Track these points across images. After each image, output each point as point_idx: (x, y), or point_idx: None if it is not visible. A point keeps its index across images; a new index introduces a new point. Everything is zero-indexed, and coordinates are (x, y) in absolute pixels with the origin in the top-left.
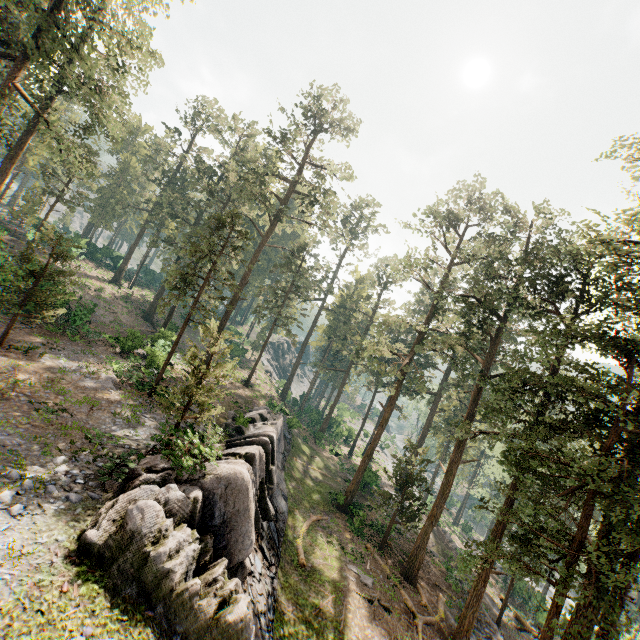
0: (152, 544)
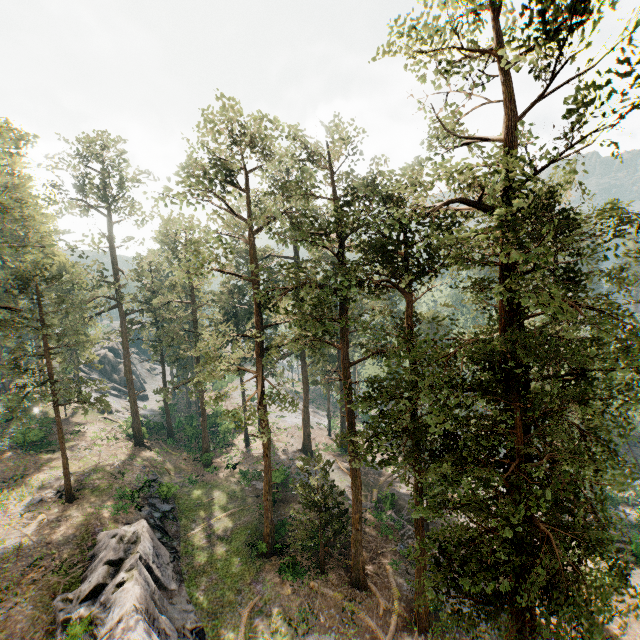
0: None
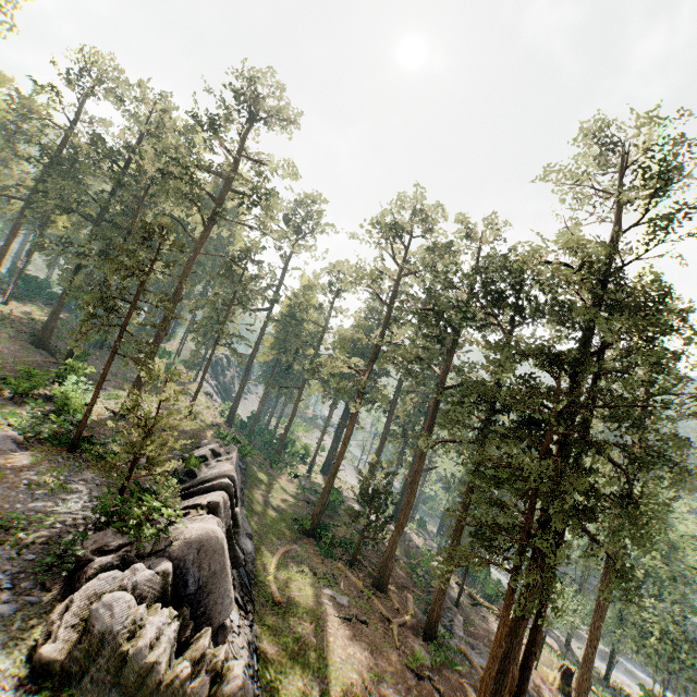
0: (128, 640)
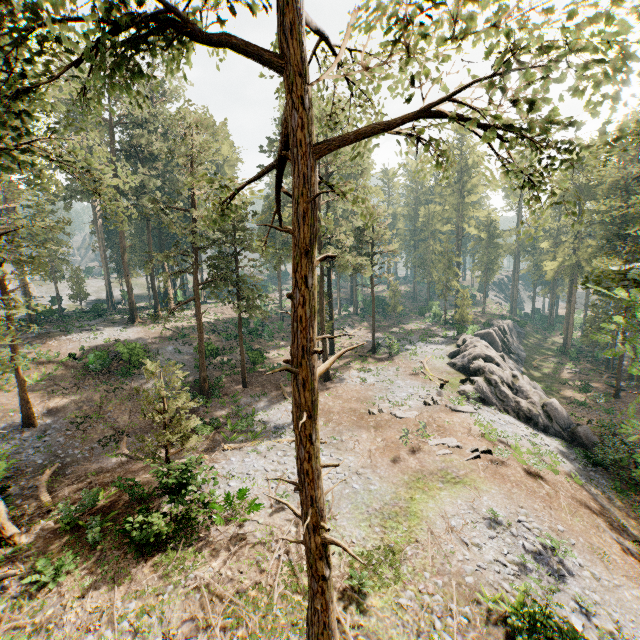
0: None
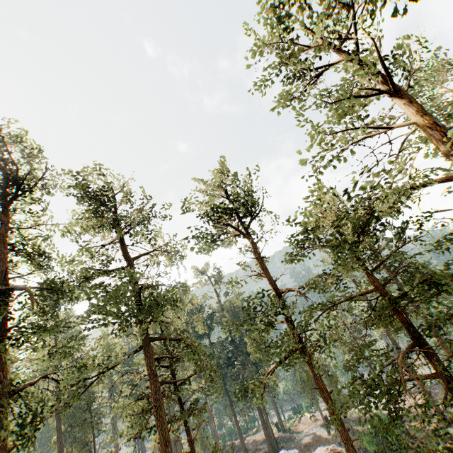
0: None
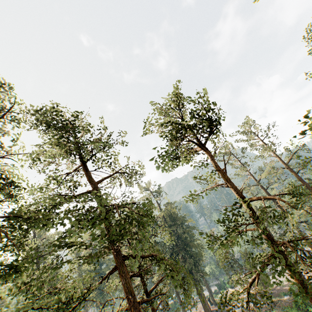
0: None
